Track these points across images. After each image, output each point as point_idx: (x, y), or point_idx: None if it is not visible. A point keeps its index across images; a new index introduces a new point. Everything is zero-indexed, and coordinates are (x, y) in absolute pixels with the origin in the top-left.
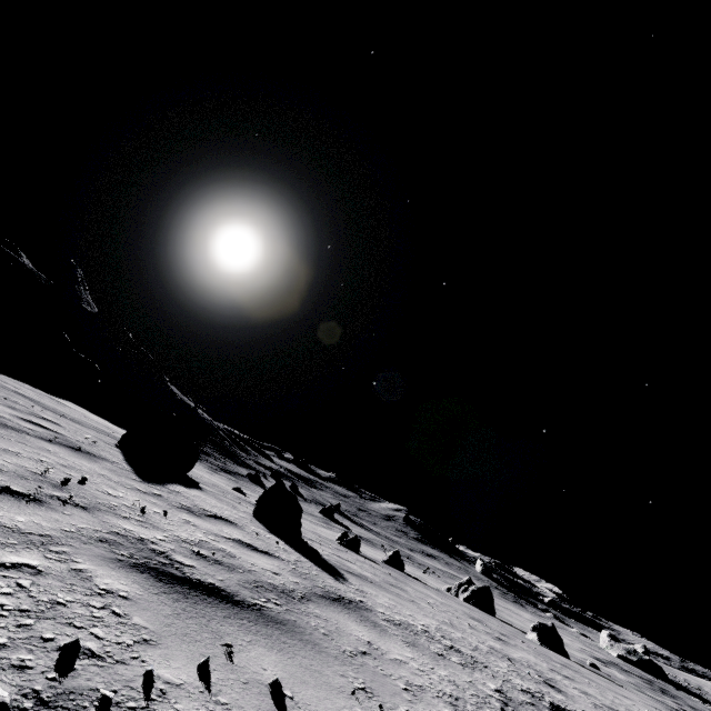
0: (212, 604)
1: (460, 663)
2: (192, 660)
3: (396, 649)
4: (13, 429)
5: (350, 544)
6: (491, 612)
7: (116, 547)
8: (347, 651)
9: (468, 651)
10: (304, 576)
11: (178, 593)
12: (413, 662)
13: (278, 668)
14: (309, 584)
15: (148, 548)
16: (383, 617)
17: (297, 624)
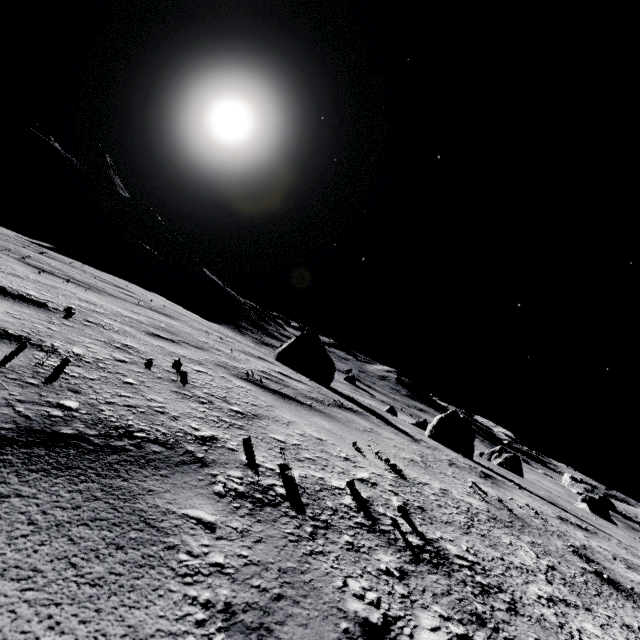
0: None
1: None
2: None
3: None
4: (321, 402)
5: (421, 426)
6: (521, 475)
7: None
8: None
9: None
10: (638, 556)
11: None
12: None
13: None
14: None
15: None
16: None
17: None
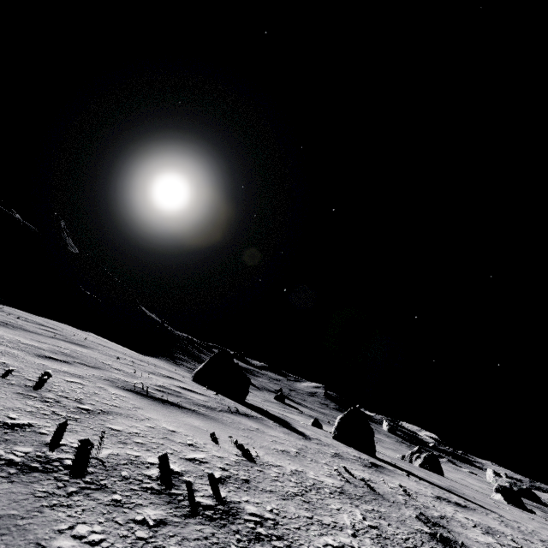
0: None
1: None
2: None
3: None
4: (212, 409)
5: None
6: (441, 474)
7: None
8: None
9: None
10: (512, 527)
11: None
12: None
13: None
14: (541, 542)
15: None
16: None
17: None
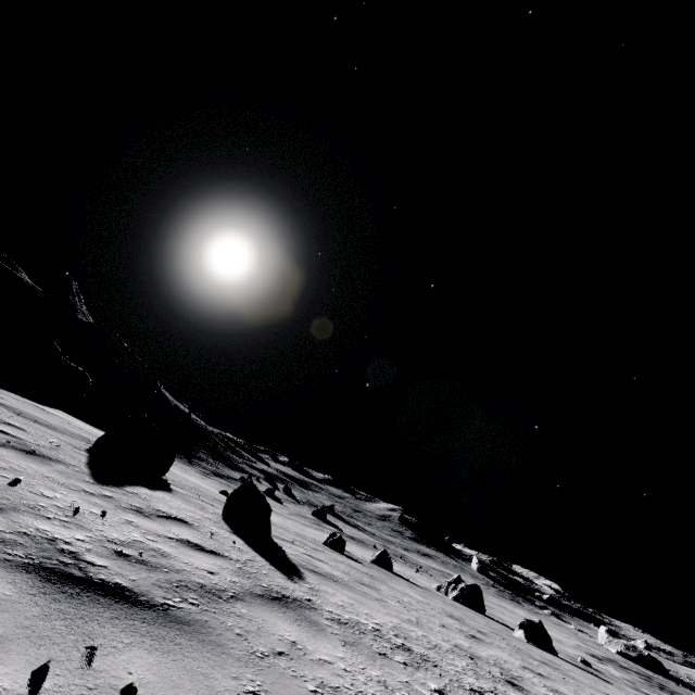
0: (103, 605)
1: (403, 663)
2: (33, 665)
3: (326, 649)
4: None
5: (335, 545)
6: (481, 610)
7: (11, 547)
8: (258, 652)
9: (421, 650)
10: (249, 575)
11: (63, 594)
12: (341, 662)
13: (150, 671)
14: (250, 584)
15: (55, 548)
16: (329, 615)
17: (207, 625)
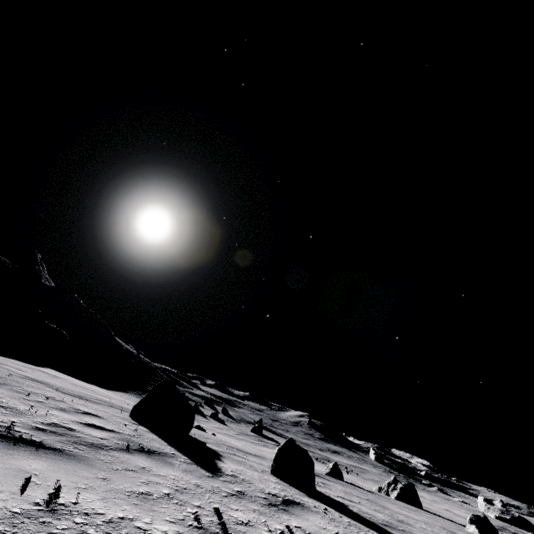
0: None
1: None
2: None
3: None
4: (99, 447)
5: None
6: (419, 506)
7: None
8: None
9: None
10: None
11: None
12: None
13: None
14: None
15: None
16: None
17: None
